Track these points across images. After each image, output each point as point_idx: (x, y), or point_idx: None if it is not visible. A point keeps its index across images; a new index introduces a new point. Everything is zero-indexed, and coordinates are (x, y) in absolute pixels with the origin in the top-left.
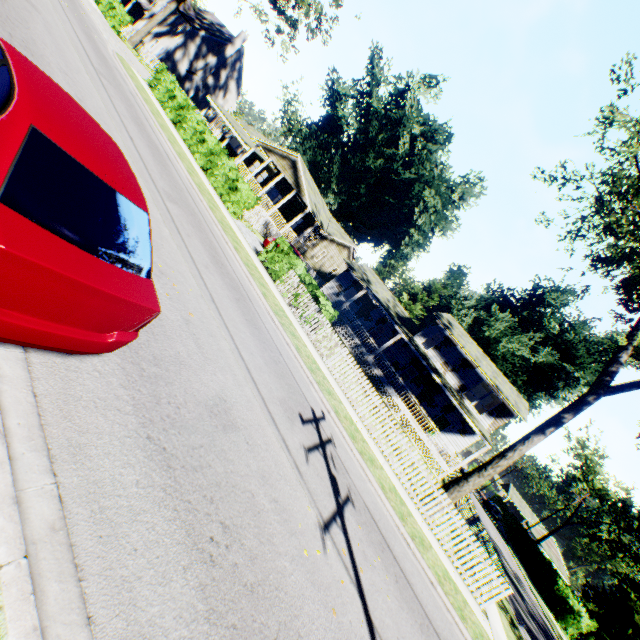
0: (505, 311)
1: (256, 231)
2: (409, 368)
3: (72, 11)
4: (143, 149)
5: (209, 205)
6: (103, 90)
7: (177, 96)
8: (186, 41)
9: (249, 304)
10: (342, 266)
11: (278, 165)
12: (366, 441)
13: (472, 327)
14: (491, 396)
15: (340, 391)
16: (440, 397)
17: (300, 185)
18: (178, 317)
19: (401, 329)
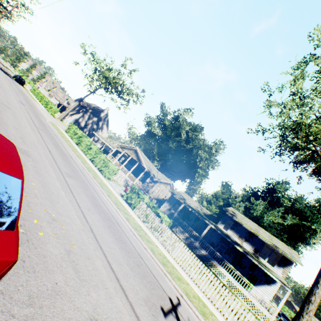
0: (258, 199)
1: (121, 185)
2: (220, 244)
3: (31, 109)
4: (56, 155)
5: (93, 176)
6: (38, 134)
7: (78, 133)
8: (84, 114)
9: (117, 227)
10: (168, 194)
11: (128, 153)
12: (213, 313)
13: (245, 212)
14: (273, 252)
15: (185, 274)
16: (245, 260)
17: (140, 159)
18: (61, 250)
19: (209, 221)
